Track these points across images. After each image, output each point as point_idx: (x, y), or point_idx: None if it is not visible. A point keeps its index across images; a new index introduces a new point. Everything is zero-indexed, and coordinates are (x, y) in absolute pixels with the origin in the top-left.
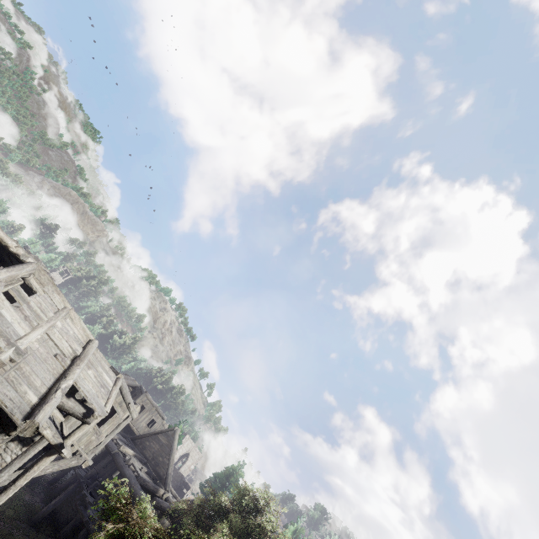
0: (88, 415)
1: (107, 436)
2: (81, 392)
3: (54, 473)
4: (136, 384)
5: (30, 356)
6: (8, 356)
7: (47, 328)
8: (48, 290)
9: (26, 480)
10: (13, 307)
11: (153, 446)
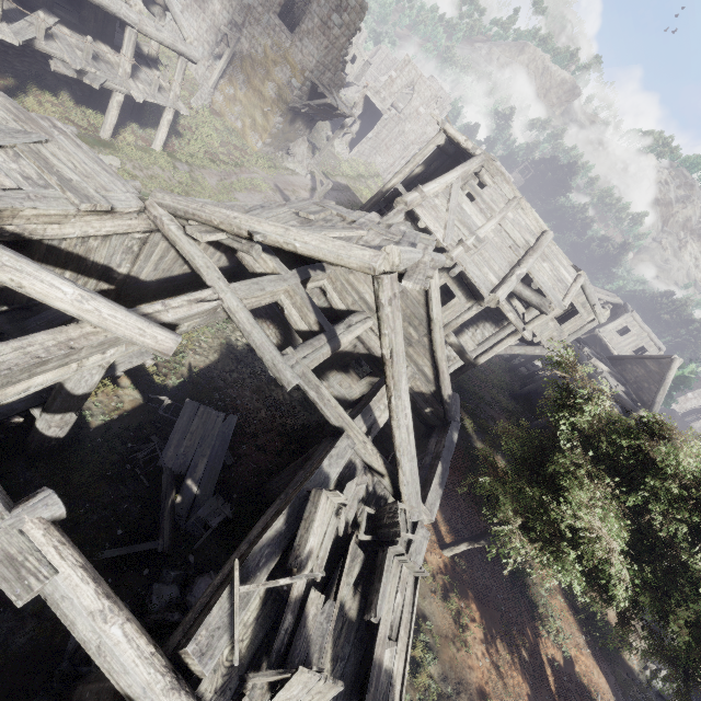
0: (545, 306)
1: (569, 335)
2: (535, 282)
3: (528, 372)
4: (618, 301)
5: (488, 245)
6: (471, 243)
7: (499, 220)
8: (497, 180)
9: (499, 349)
10: (469, 202)
11: (636, 370)
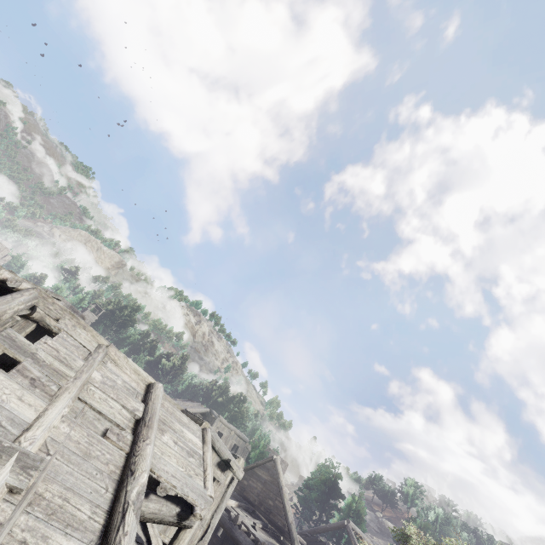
0: (186, 514)
1: (212, 517)
2: (163, 482)
3: None
4: (205, 409)
5: (56, 458)
6: (1, 485)
7: (78, 390)
8: (65, 325)
9: None
10: (1, 371)
11: (254, 486)
